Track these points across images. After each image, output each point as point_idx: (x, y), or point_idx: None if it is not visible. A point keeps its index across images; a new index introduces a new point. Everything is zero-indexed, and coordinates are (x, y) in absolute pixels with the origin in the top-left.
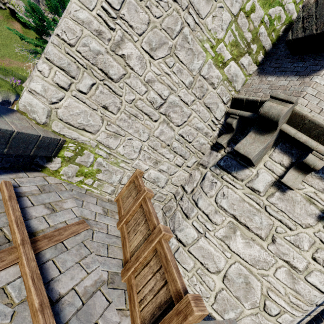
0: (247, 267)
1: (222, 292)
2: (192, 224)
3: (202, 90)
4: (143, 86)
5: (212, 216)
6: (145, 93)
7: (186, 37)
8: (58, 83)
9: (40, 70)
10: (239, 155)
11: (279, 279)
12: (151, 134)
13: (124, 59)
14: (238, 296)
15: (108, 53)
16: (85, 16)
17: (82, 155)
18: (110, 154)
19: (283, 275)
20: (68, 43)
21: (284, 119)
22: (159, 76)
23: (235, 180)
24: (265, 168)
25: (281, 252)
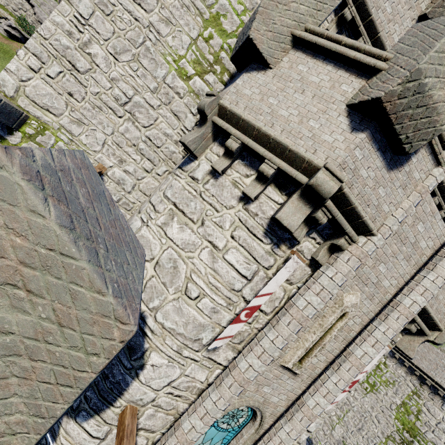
0: (177, 251)
1: (152, 279)
2: (140, 216)
3: (168, 97)
4: (108, 82)
5: (157, 205)
6: (110, 89)
7: (148, 49)
8: (30, 66)
9: (17, 54)
10: (185, 148)
11: (202, 260)
12: (115, 129)
13: (91, 57)
14: (165, 282)
15: (77, 50)
16: (60, 20)
17: (43, 135)
18: (72, 141)
19: (206, 256)
20: (44, 37)
21: (212, 110)
22: (123, 77)
23: (182, 173)
24: (205, 159)
25: (207, 233)
